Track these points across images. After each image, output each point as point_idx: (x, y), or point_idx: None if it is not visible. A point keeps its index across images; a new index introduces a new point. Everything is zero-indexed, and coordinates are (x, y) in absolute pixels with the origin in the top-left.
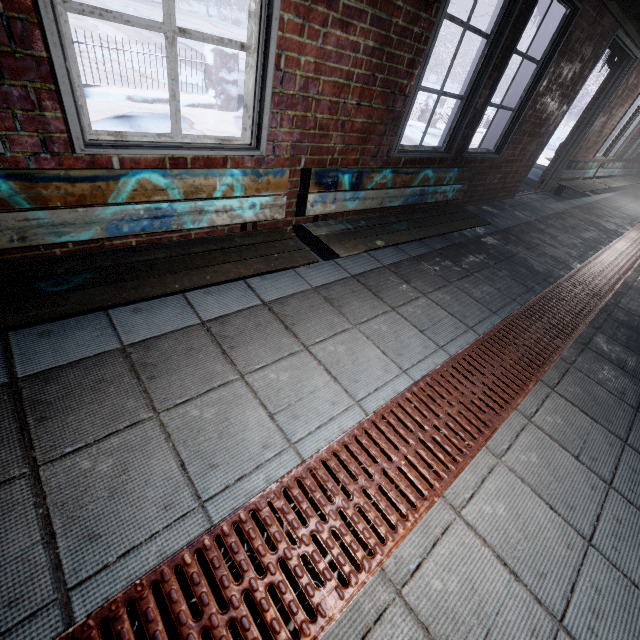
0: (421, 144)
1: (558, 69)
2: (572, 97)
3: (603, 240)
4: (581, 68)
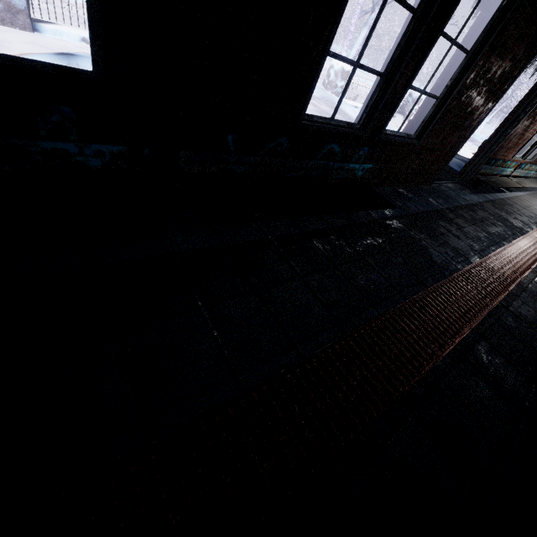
0: (333, 117)
1: (487, 63)
2: (499, 95)
3: (508, 236)
4: (511, 67)
